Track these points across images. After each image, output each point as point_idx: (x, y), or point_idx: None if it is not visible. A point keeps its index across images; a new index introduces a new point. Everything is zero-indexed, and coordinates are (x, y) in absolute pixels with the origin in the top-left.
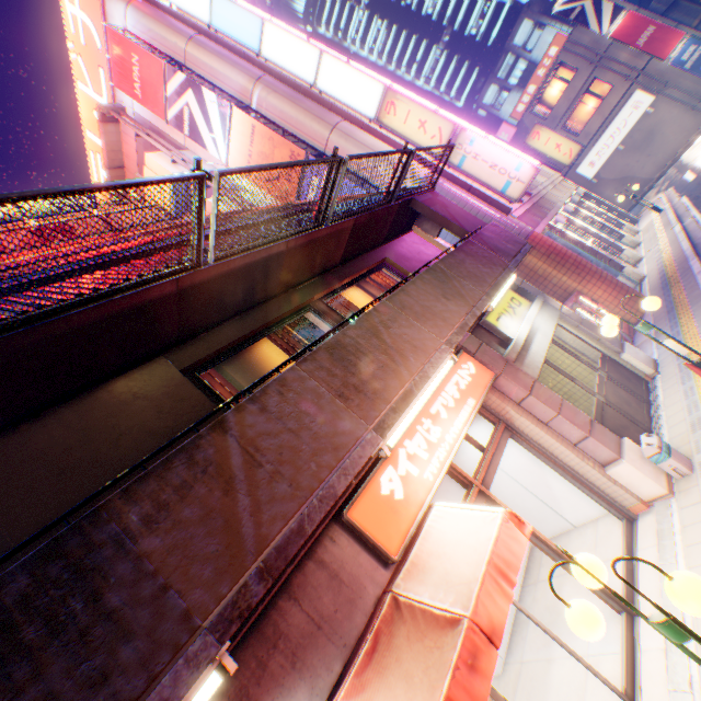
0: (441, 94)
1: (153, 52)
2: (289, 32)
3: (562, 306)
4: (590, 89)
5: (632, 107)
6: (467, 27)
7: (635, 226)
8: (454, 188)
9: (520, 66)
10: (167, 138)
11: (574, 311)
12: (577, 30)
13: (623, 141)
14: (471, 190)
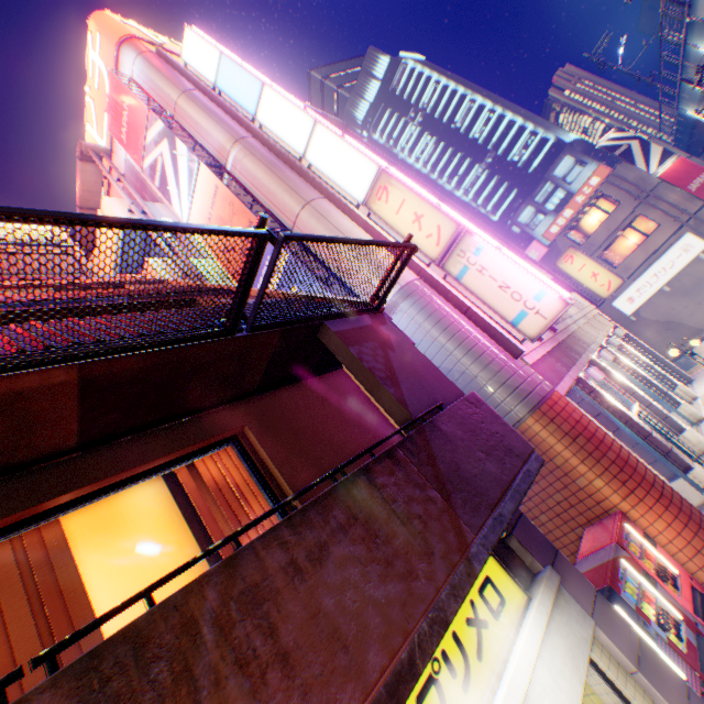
0: (478, 206)
1: (150, 101)
2: (287, 98)
3: (598, 594)
4: (633, 223)
5: (681, 249)
6: (510, 154)
7: (689, 386)
8: (444, 305)
9: (559, 194)
10: (148, 188)
11: (617, 570)
12: (622, 165)
13: (669, 282)
14: (469, 312)
